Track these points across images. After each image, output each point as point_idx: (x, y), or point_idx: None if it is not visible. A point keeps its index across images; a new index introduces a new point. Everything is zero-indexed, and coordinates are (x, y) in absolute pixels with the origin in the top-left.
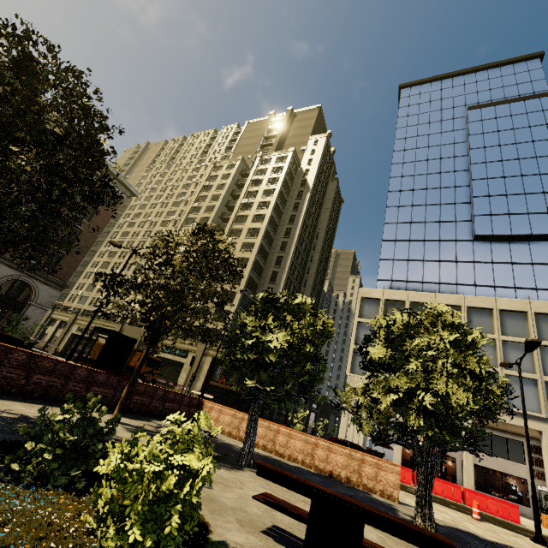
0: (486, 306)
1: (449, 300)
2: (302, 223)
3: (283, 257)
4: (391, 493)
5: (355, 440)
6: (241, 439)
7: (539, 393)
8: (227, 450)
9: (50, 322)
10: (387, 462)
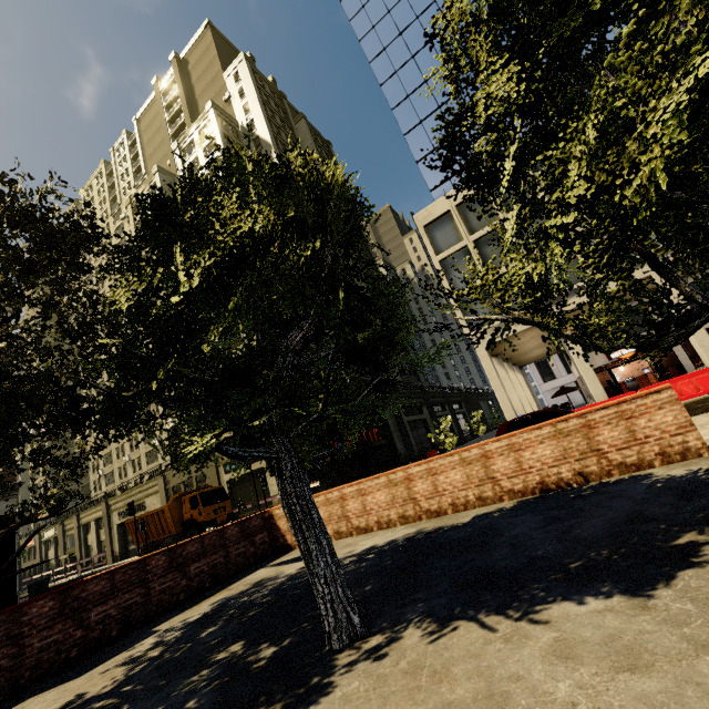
0: None
1: None
2: None
3: None
4: (684, 445)
5: (528, 409)
6: (361, 530)
7: None
8: (313, 599)
9: (85, 530)
10: (638, 397)
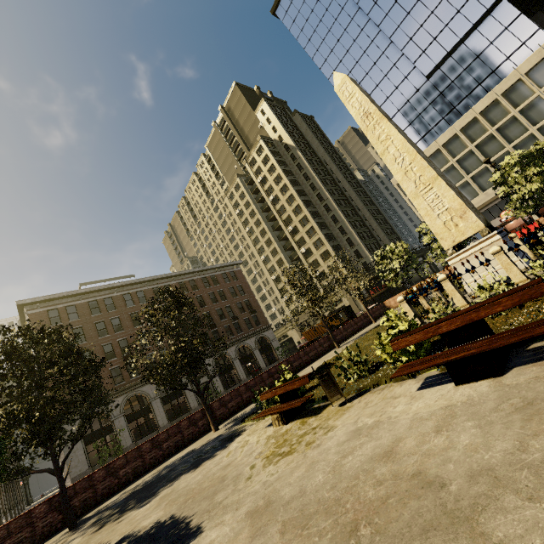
0: (470, 119)
1: (446, 136)
2: (314, 172)
3: (327, 204)
4: None
5: None
6: None
7: (538, 139)
8: None
9: None
10: None
